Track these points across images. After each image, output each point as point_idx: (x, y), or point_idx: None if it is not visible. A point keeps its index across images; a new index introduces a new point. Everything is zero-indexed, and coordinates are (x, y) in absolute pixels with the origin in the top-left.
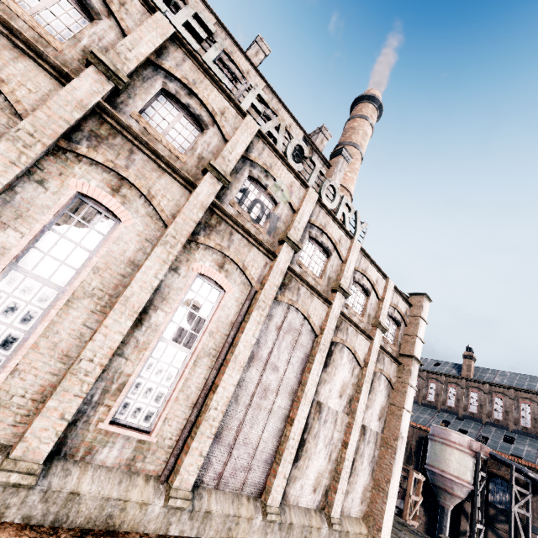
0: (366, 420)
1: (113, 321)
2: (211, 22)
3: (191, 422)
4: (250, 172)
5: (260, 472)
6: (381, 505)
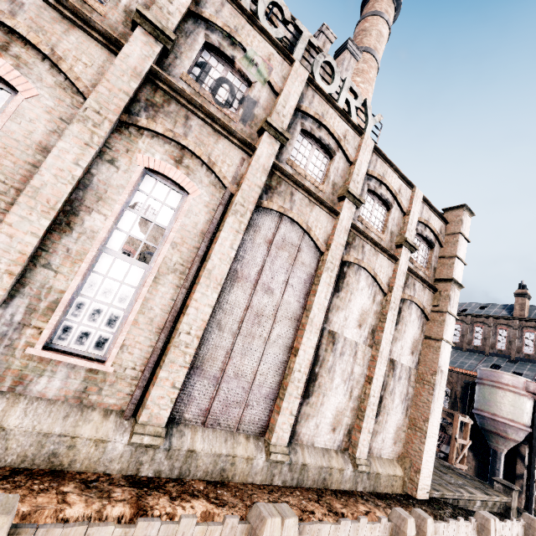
0: (394, 354)
1: (18, 218)
2: None
3: (158, 349)
4: (207, 37)
5: (260, 408)
6: (418, 446)
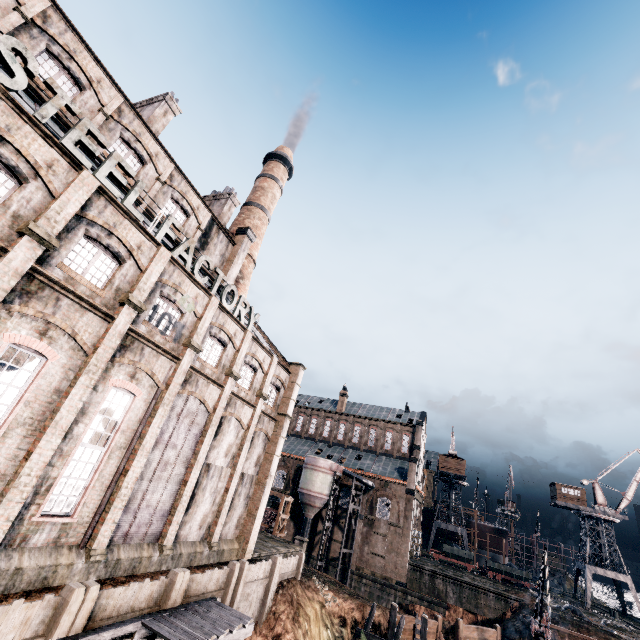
0: (245, 469)
1: (46, 442)
2: (118, 101)
3: (105, 501)
4: (162, 292)
5: (158, 524)
6: (250, 526)
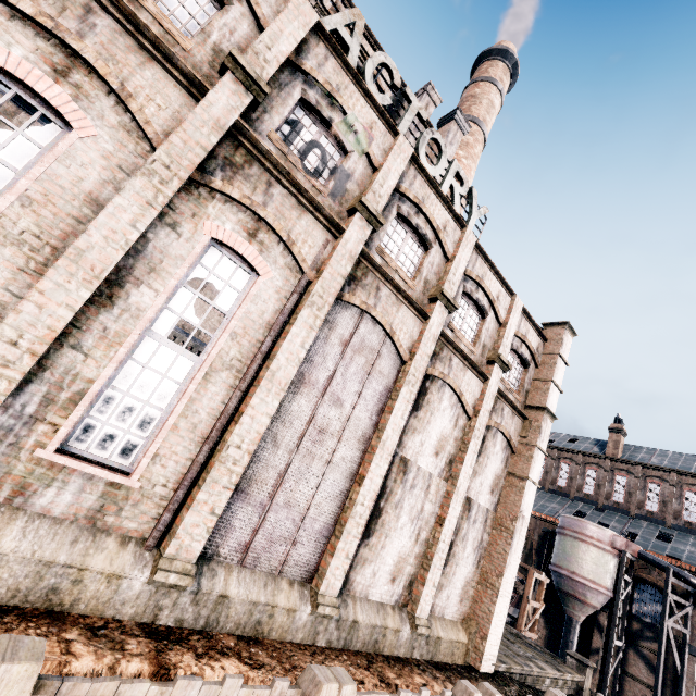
0: (472, 491)
1: (53, 285)
2: None
3: (198, 464)
4: (304, 93)
5: (310, 547)
6: (488, 606)
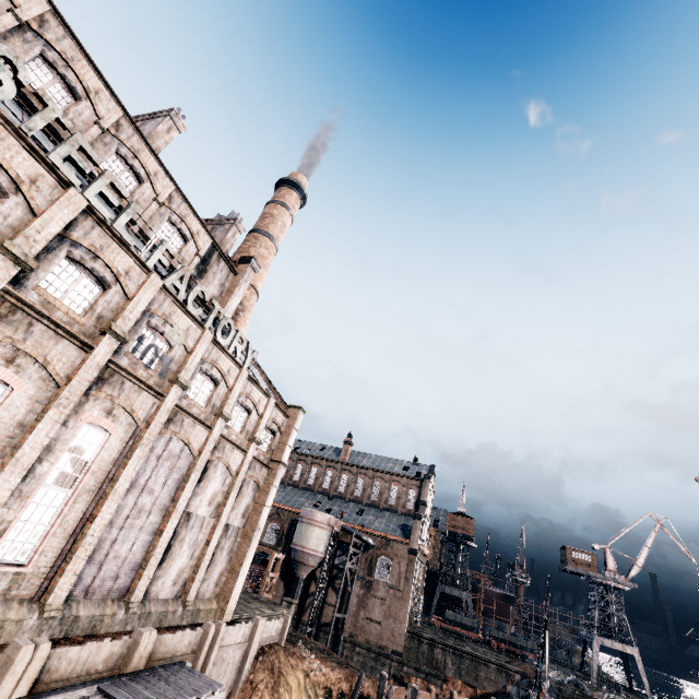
0: (230, 520)
1: (3, 481)
2: (117, 114)
3: (67, 550)
4: (149, 323)
5: (126, 578)
6: (232, 584)
